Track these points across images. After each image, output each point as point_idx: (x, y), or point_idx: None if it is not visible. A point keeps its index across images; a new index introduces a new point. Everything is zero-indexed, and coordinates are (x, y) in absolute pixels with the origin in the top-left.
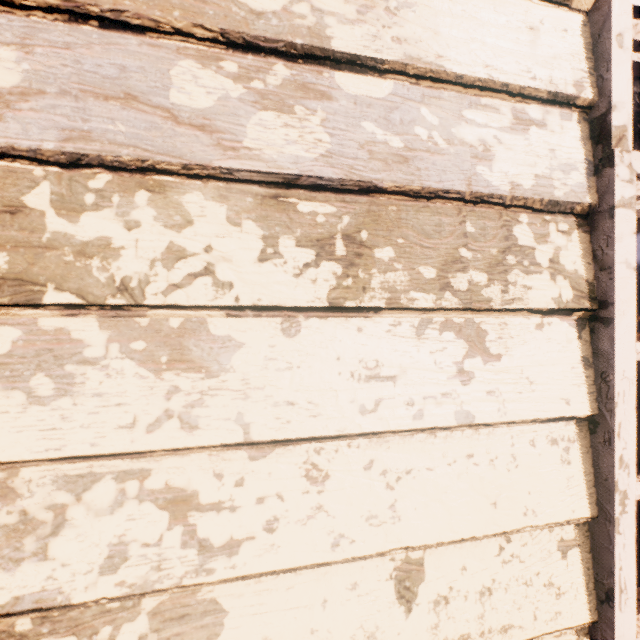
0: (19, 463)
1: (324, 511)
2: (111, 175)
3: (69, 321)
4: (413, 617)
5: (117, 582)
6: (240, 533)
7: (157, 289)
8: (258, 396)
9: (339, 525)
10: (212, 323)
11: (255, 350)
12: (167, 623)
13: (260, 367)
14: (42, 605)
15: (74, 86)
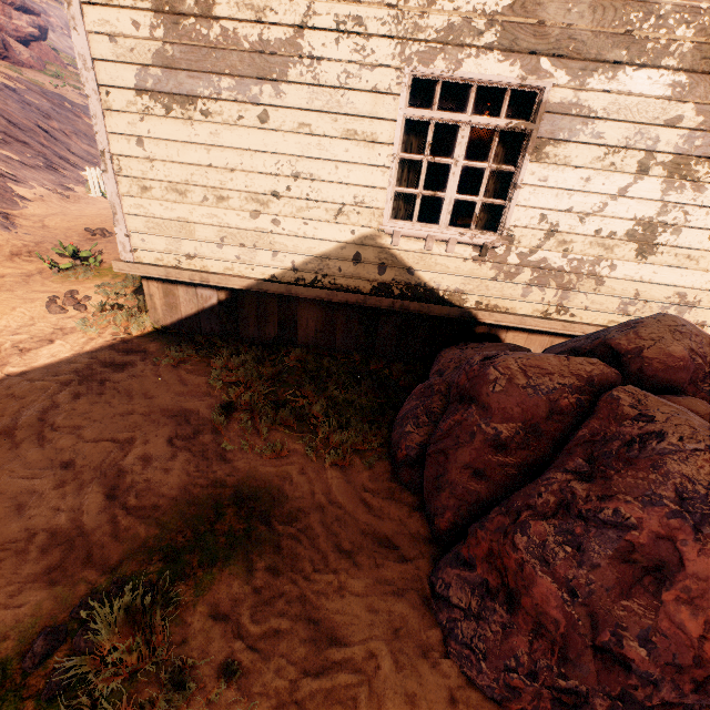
0: (670, 203)
1: (705, 220)
2: (704, 159)
3: (685, 183)
4: (709, 242)
5: (673, 222)
6: (691, 220)
7: (702, 179)
8: (706, 199)
9: (706, 223)
10: (705, 185)
11: (709, 191)
12: (674, 231)
13: (709, 194)
14: (664, 222)
15: (707, 145)
